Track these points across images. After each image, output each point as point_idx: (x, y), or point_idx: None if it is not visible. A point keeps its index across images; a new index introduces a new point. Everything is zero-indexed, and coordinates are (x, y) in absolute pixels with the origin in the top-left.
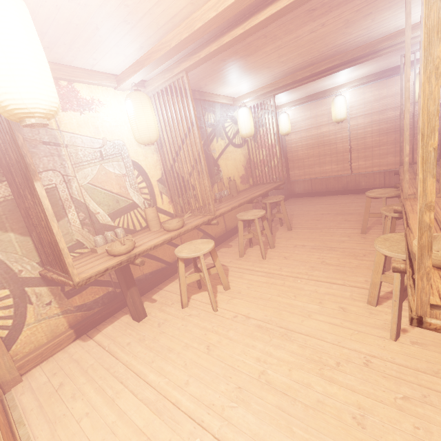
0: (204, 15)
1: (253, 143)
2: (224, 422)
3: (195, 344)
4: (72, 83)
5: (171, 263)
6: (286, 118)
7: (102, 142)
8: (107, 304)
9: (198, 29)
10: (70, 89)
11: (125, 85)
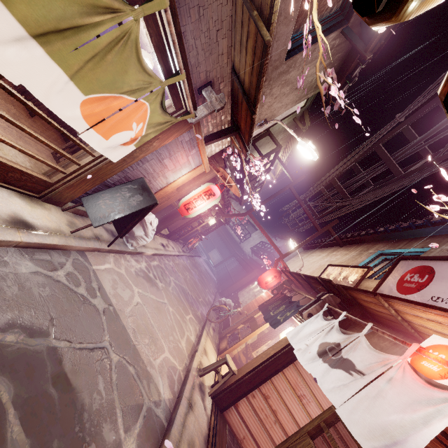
0: None
1: None
2: None
3: None
4: None
5: None
6: None
7: None
8: (240, 365)
9: None
10: None
11: None
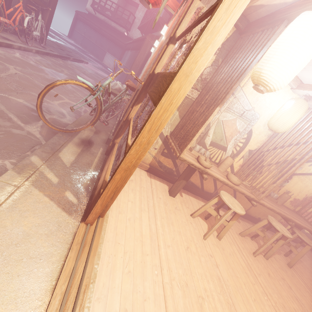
0: None
1: None
2: (170, 284)
3: (183, 237)
4: None
5: (203, 190)
6: None
7: (250, 108)
8: (166, 172)
9: None
10: None
11: (301, 91)
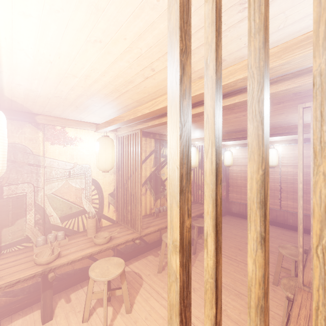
0: (143, 110)
1: (198, 171)
2: None
3: None
4: (65, 128)
5: None
6: (230, 155)
7: (73, 165)
8: (32, 292)
9: (140, 116)
10: (62, 131)
11: (100, 131)
